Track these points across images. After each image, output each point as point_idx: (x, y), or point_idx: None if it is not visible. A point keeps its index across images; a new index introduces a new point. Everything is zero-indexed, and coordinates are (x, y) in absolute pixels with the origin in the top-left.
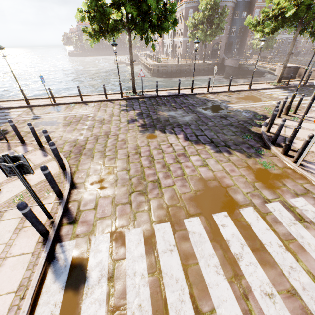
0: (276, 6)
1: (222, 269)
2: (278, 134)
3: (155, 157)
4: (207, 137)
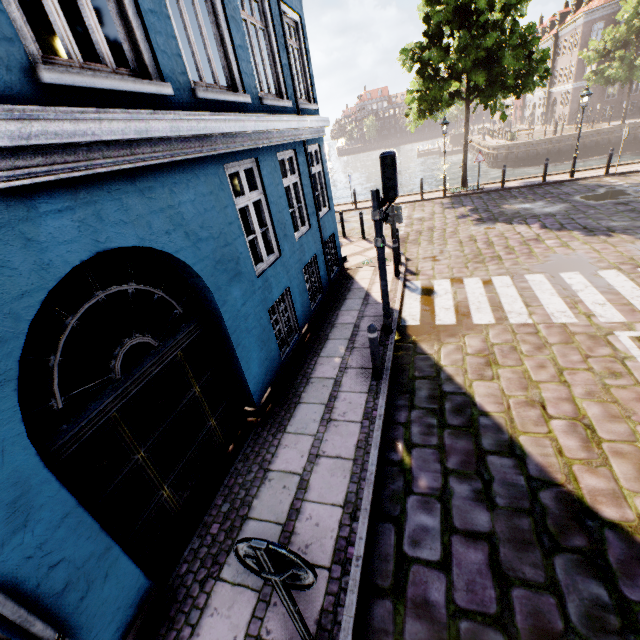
0: None
1: (557, 294)
2: None
3: (495, 242)
4: (579, 225)
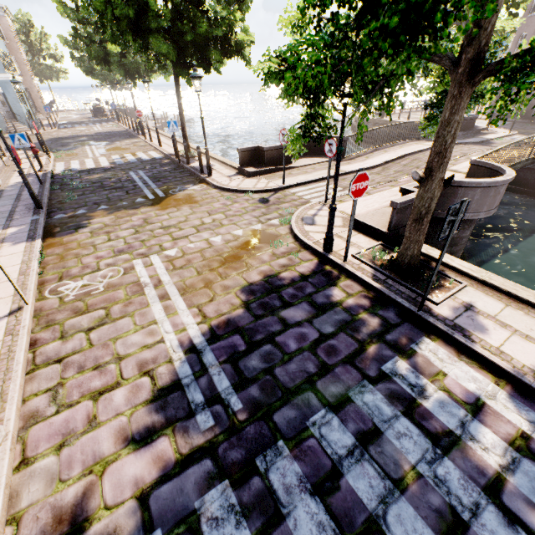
0: None
1: None
2: None
3: None
4: None
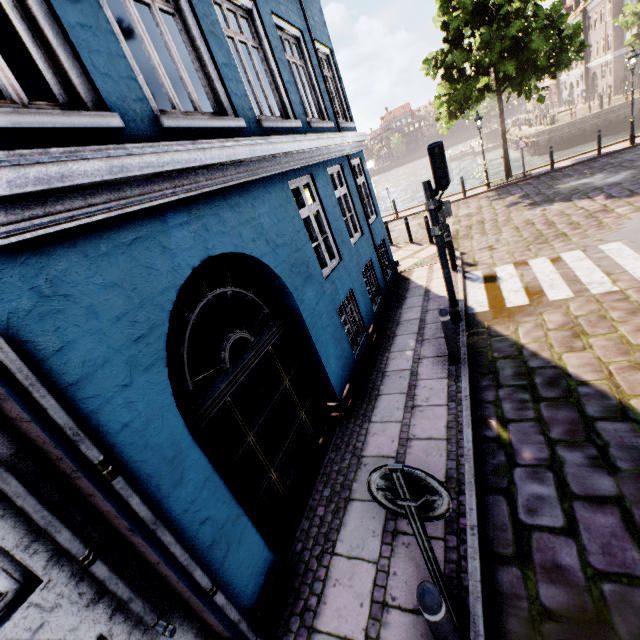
0: None
1: None
2: None
3: (555, 221)
4: None
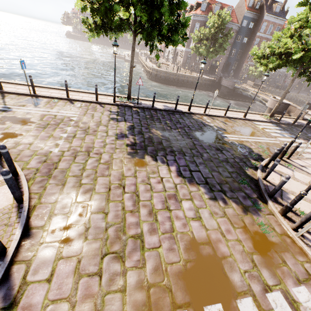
0: (283, 45)
1: None
2: (278, 189)
3: (141, 196)
4: (202, 175)
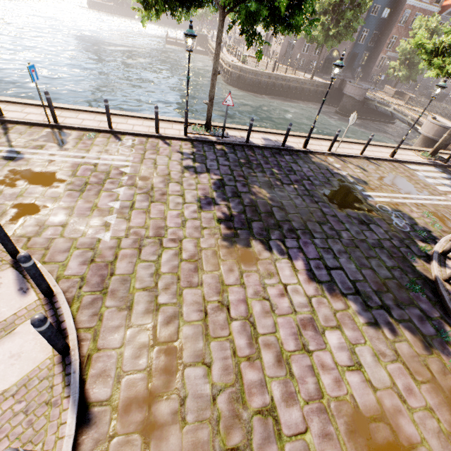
0: None
1: None
2: None
3: (258, 324)
4: (347, 276)
